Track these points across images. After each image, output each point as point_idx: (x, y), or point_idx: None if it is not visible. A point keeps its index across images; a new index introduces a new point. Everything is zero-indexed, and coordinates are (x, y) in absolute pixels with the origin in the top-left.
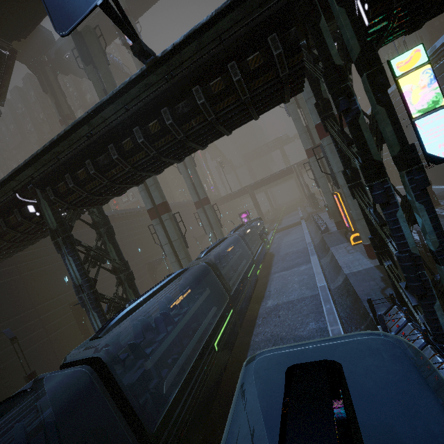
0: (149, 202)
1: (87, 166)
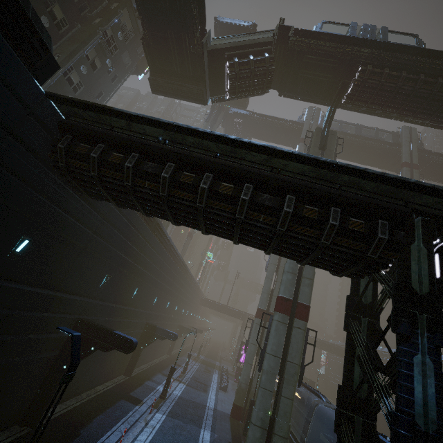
0: (291, 290)
1: None
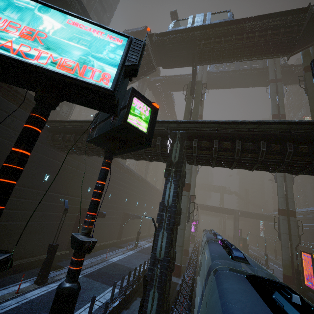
0: None
1: (233, 143)
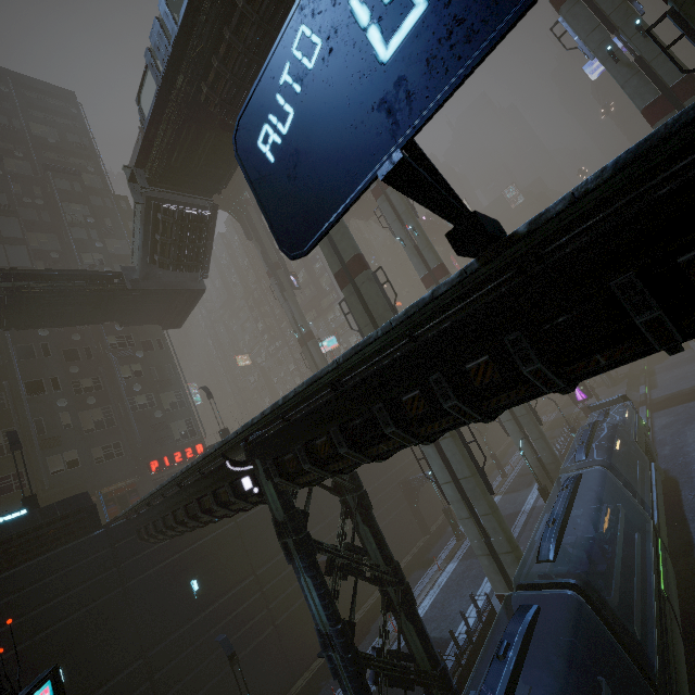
0: None
1: (331, 435)
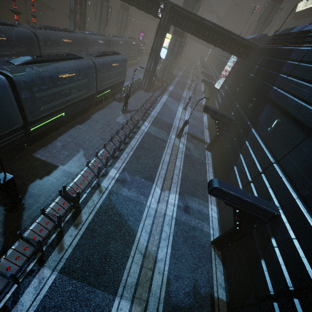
0: None
1: None
